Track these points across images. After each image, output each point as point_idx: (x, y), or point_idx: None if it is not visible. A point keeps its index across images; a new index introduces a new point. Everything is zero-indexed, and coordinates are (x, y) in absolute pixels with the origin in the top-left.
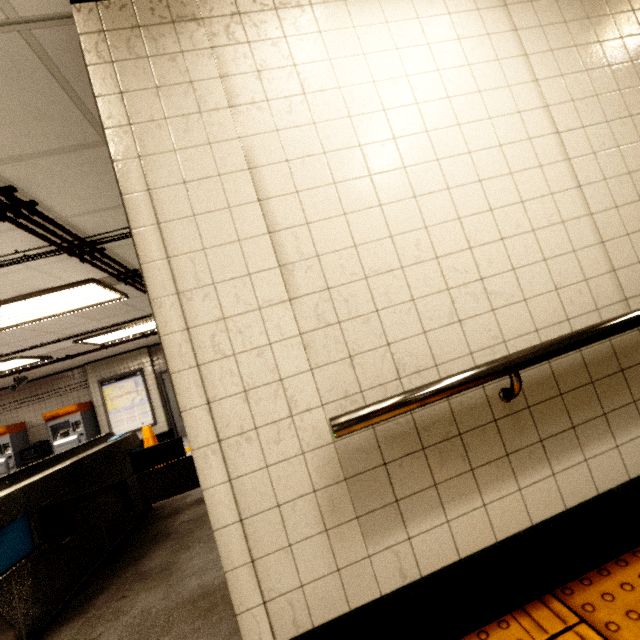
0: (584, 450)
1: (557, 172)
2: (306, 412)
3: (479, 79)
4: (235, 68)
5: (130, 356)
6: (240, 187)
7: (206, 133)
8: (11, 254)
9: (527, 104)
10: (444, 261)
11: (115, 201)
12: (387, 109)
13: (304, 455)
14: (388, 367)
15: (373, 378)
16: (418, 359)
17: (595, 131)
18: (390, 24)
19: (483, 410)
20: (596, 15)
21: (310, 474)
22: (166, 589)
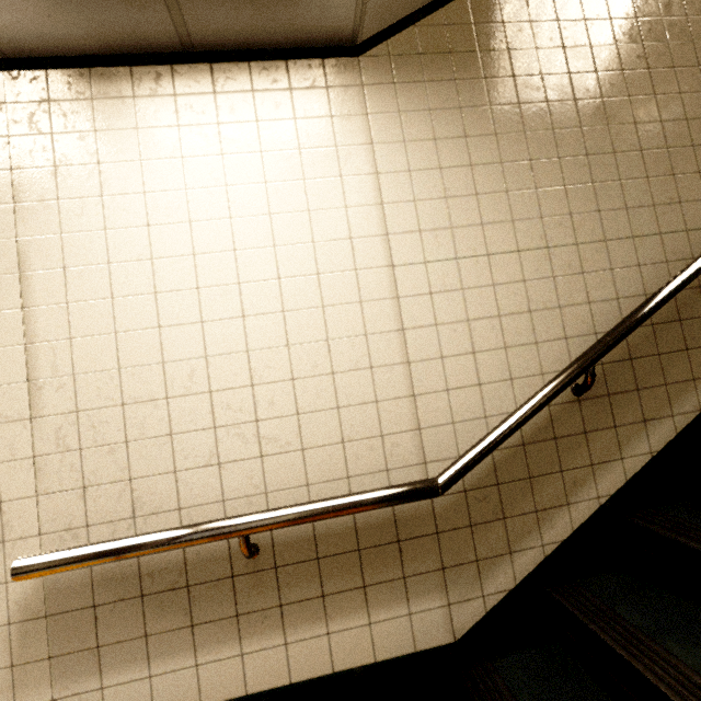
0: (330, 622)
1: (380, 311)
2: (21, 540)
3: (313, 196)
4: (30, 161)
5: None
6: (5, 291)
7: None
8: None
9: (363, 230)
10: (218, 396)
11: None
12: (194, 221)
13: (7, 585)
14: (124, 504)
15: (104, 513)
16: (161, 499)
17: (439, 268)
18: (222, 126)
19: (222, 564)
20: (477, 134)
21: (9, 605)
22: None
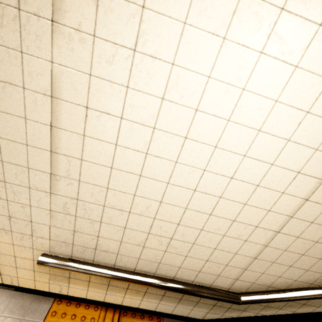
0: (161, 301)
1: (275, 219)
2: (40, 238)
3: (301, 130)
4: None
5: None
6: (39, 107)
7: (20, 38)
8: None
9: (312, 170)
10: (158, 222)
11: None
12: (200, 110)
13: (33, 249)
14: (92, 243)
15: (82, 243)
16: (110, 248)
17: None
18: (284, 13)
19: None
20: None
21: (34, 255)
22: None
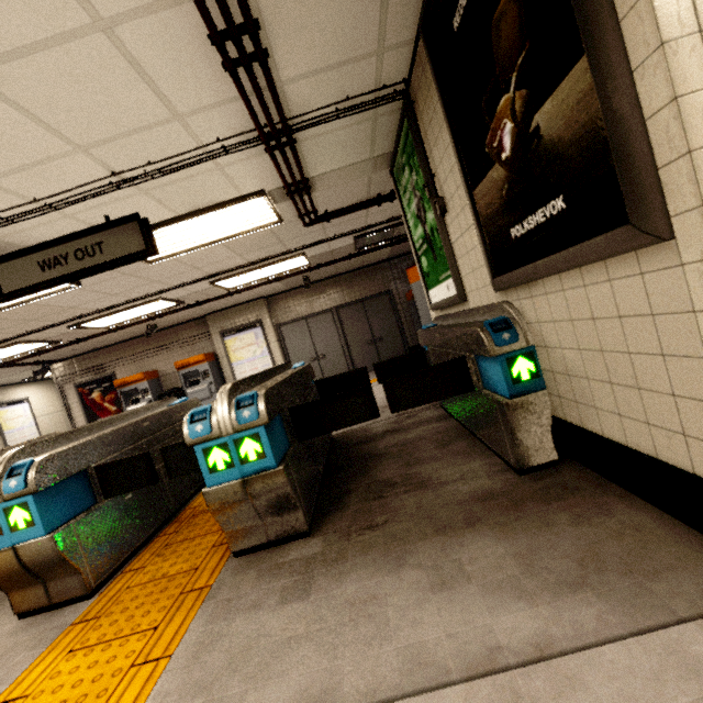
0: None
1: None
2: None
3: None
4: None
5: (248, 307)
6: None
7: None
8: (213, 143)
9: None
10: None
11: (342, 54)
12: None
13: None
14: None
15: None
16: None
17: None
18: None
19: None
20: None
21: None
22: (431, 492)
